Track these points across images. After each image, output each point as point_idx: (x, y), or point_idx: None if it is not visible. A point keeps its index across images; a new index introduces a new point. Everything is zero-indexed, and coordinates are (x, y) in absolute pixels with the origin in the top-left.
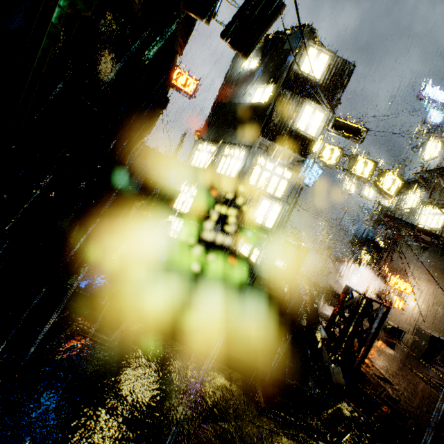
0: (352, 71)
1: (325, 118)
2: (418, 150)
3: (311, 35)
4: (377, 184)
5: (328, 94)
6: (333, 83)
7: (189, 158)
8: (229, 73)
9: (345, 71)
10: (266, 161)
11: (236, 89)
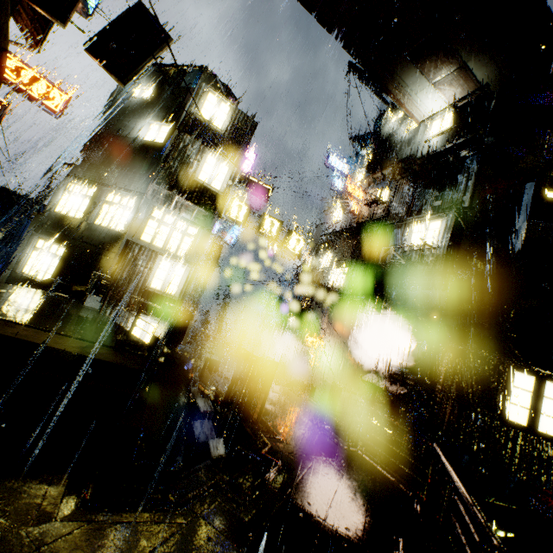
0: (255, 128)
1: (230, 171)
2: (329, 214)
3: (213, 79)
4: (284, 244)
5: (232, 147)
6: (236, 136)
7: (51, 201)
8: (114, 96)
9: (248, 127)
10: (165, 214)
11: (124, 119)
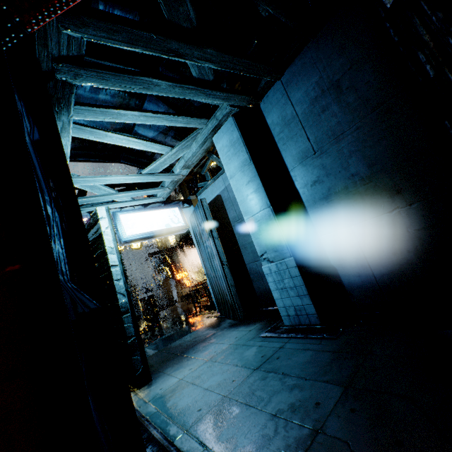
0: None
1: None
2: None
3: None
4: (131, 247)
5: None
6: None
7: None
8: None
9: None
10: None
11: None
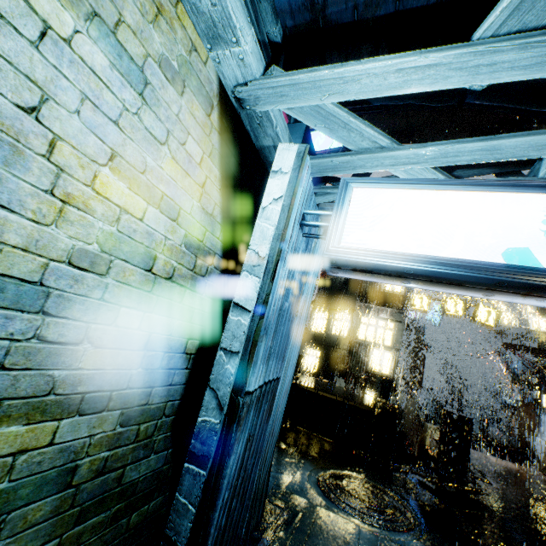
0: None
1: None
2: None
3: None
4: (473, 318)
5: None
6: None
7: (309, 325)
8: None
9: None
10: (369, 318)
11: None
